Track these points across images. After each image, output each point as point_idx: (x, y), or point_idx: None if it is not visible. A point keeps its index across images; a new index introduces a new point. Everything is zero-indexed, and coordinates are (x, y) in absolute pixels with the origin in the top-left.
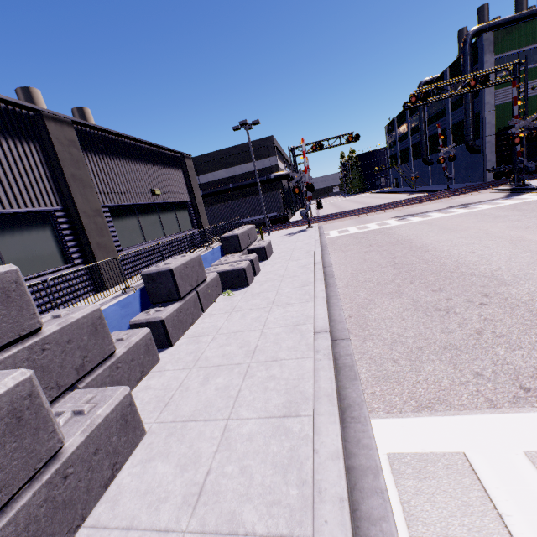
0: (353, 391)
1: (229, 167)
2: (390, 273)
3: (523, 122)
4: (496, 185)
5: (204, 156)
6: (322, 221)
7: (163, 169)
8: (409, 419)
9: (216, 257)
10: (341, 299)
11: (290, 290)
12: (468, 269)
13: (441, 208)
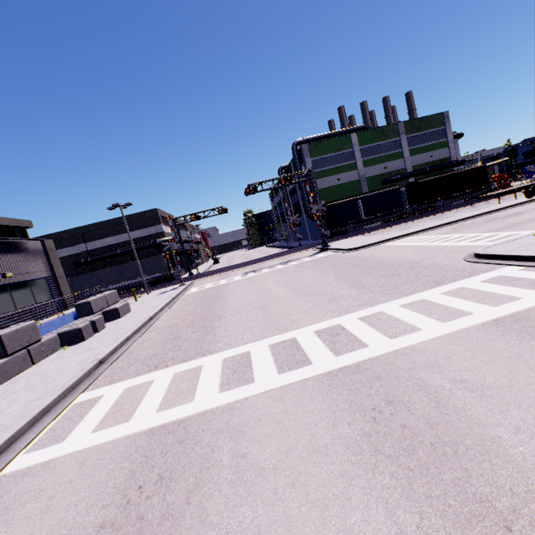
0: (85, 384)
1: (117, 234)
2: (182, 319)
3: (317, 207)
4: (317, 245)
5: (91, 225)
6: (197, 279)
7: (18, 255)
8: (99, 389)
9: (67, 321)
10: (137, 340)
11: (108, 339)
12: (219, 312)
13: (275, 264)
